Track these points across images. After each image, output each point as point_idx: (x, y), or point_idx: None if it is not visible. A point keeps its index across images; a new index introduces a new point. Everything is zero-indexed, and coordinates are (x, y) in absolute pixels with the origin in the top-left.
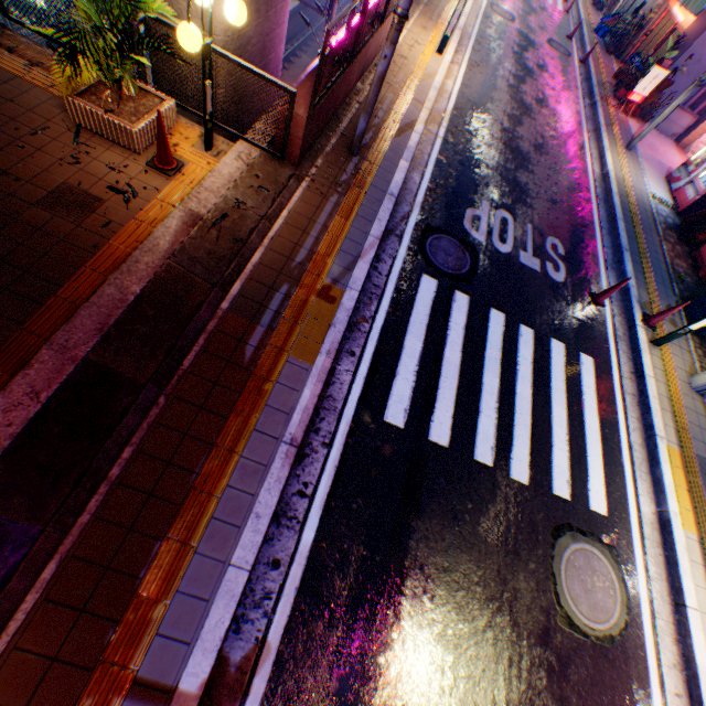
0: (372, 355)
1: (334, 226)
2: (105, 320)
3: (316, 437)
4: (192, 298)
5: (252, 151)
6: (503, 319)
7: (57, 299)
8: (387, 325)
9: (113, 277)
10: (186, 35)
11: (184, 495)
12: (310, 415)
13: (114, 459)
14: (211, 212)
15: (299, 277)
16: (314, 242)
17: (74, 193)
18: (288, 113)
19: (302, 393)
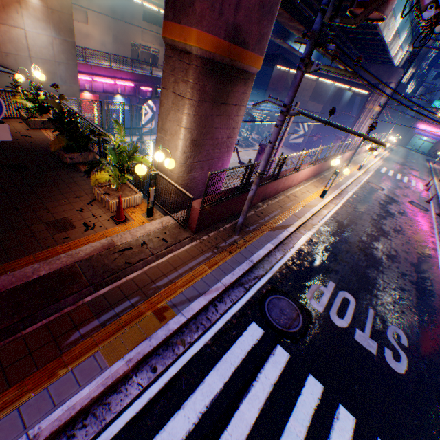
0: (170, 377)
1: (198, 269)
2: (9, 284)
3: None
4: (71, 287)
5: (171, 221)
6: (320, 390)
7: (2, 266)
8: (200, 354)
9: (39, 263)
10: (138, 168)
11: None
12: (71, 415)
13: None
14: (123, 244)
15: (151, 294)
16: (178, 275)
17: (66, 221)
18: (189, 206)
19: (82, 389)
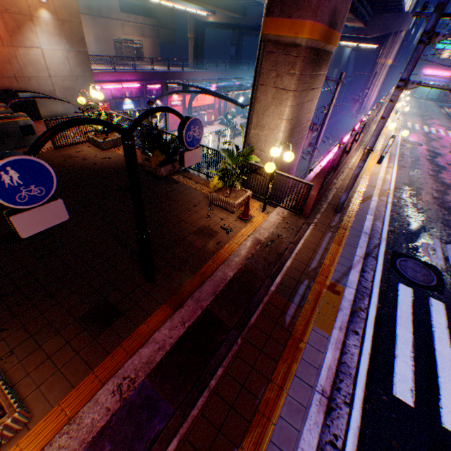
0: (371, 336)
1: (331, 249)
2: (216, 288)
3: (337, 394)
4: (256, 281)
5: (283, 211)
6: None
7: (196, 275)
8: (379, 316)
9: (220, 266)
10: (269, 166)
11: (251, 414)
12: (333, 373)
13: (212, 373)
14: (265, 238)
15: (313, 276)
16: (320, 256)
17: (206, 229)
18: (306, 193)
19: (325, 354)
